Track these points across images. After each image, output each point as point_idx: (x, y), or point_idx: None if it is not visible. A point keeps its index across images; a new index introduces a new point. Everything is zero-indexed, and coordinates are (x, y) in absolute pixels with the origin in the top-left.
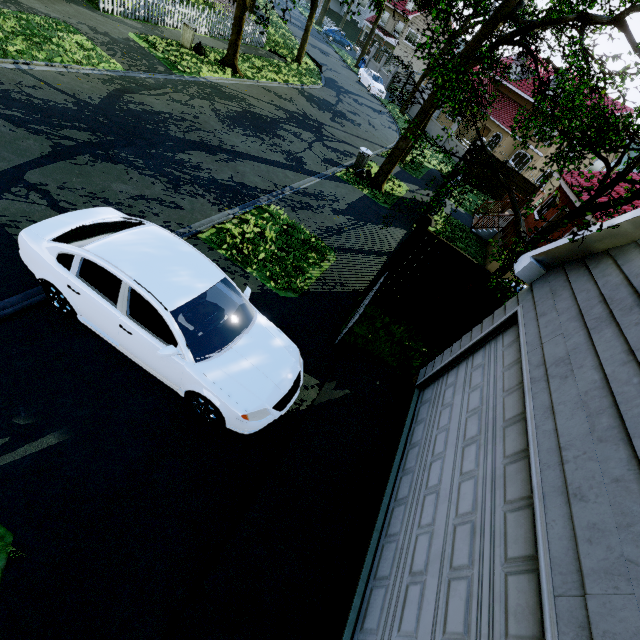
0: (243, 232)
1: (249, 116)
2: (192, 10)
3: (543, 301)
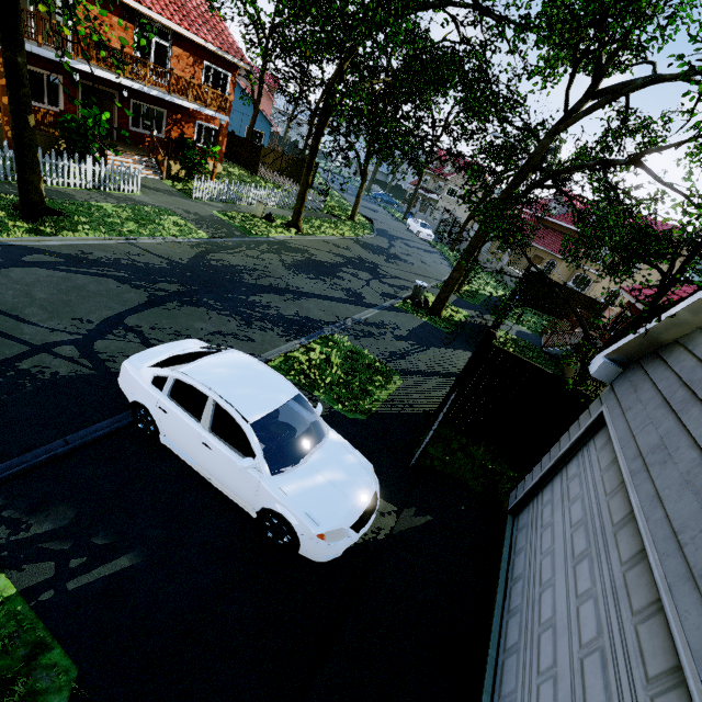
0: (310, 359)
1: (311, 263)
2: (264, 191)
3: (626, 396)
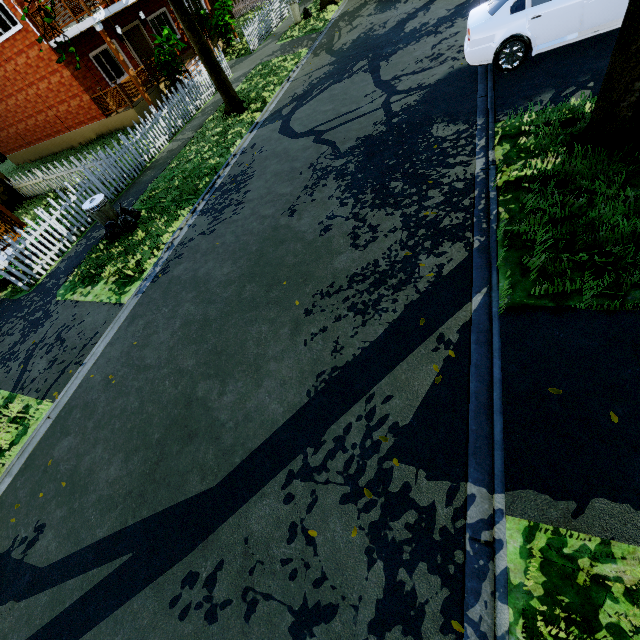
0: None
1: (385, 0)
2: (276, 3)
3: None
